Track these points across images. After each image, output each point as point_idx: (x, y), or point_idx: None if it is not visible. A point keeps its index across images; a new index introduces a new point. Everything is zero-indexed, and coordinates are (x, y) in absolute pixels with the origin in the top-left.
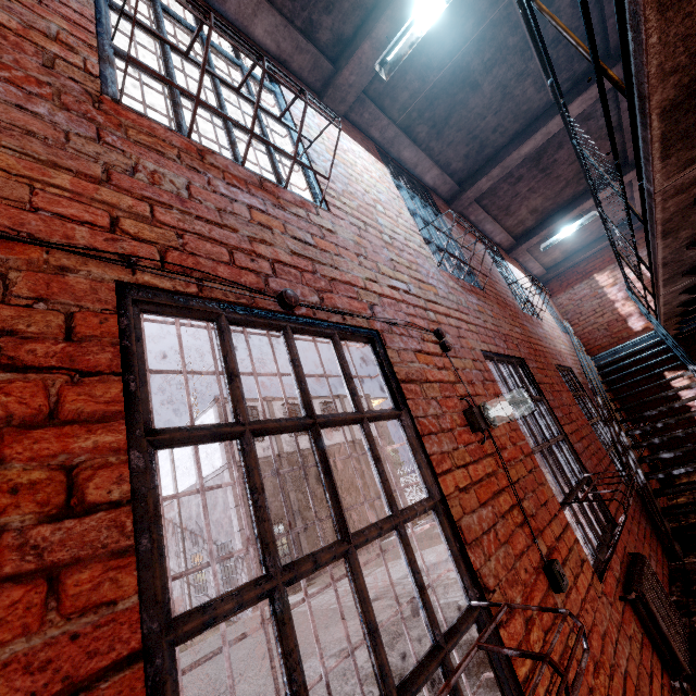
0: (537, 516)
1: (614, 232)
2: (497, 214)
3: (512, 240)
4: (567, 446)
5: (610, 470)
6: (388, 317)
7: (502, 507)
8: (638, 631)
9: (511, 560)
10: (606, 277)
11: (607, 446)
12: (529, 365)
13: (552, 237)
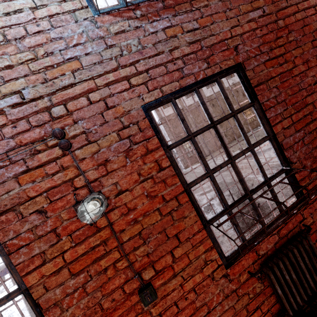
0: (156, 251)
1: None
2: None
3: None
4: (271, 145)
5: None
6: None
7: (104, 265)
8: (262, 285)
9: (97, 299)
10: None
11: None
12: (247, 69)
13: None
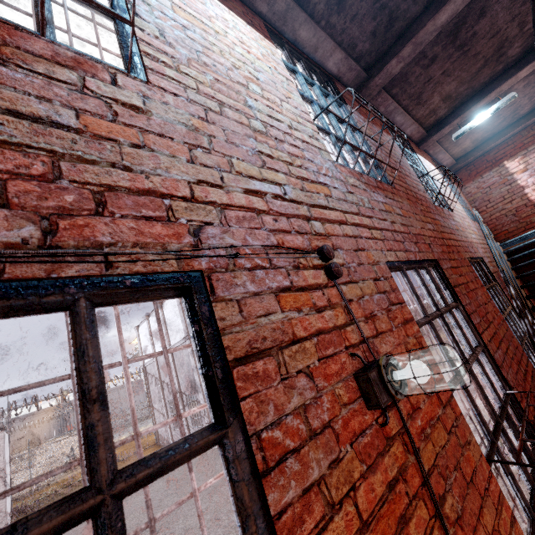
0: (464, 512)
1: (529, 116)
2: (408, 104)
3: (423, 132)
4: (486, 358)
5: (529, 371)
6: (233, 241)
7: None
8: None
9: None
10: (516, 164)
11: (520, 338)
12: (442, 267)
13: (466, 125)
